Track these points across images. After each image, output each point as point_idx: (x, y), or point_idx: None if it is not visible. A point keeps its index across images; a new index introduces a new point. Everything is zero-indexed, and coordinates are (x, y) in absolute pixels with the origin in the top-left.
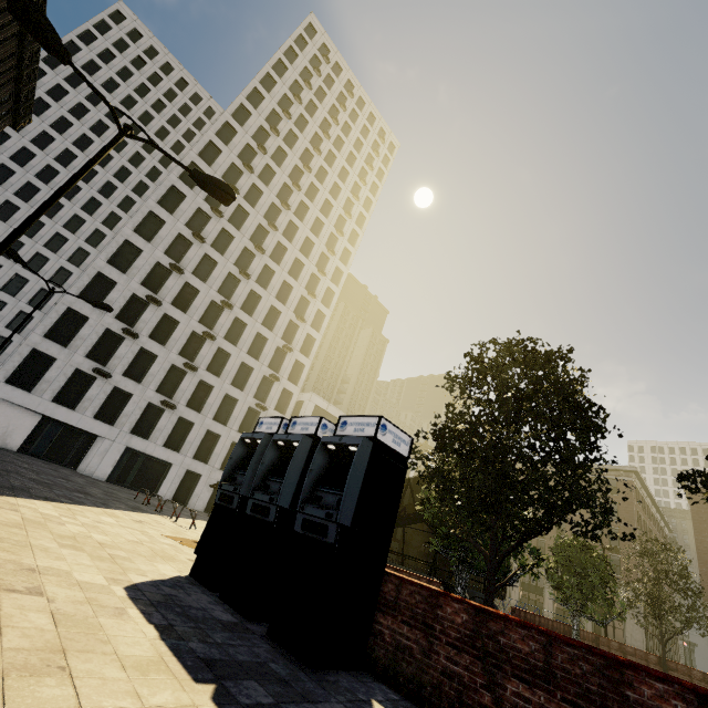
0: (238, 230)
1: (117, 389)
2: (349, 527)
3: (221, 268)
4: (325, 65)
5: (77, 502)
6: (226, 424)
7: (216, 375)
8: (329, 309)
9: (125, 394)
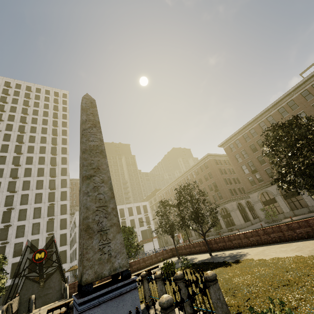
0: (2, 177)
1: None
2: None
3: (1, 197)
4: (11, 89)
5: None
6: None
7: (22, 236)
8: (67, 175)
9: None
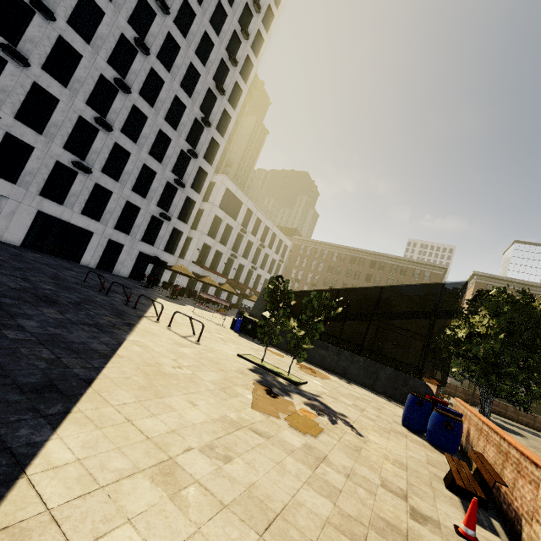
0: None
1: (10, 137)
2: None
3: None
4: None
5: (88, 355)
6: (145, 196)
7: (131, 140)
8: (246, 84)
9: (23, 145)
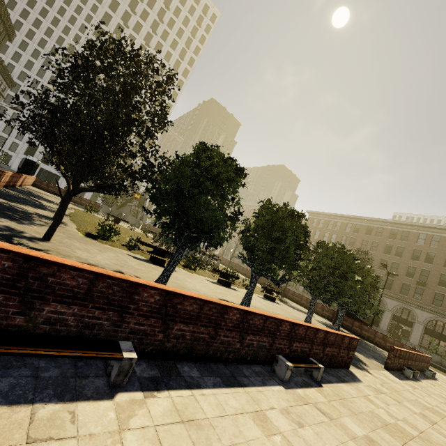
0: None
1: None
2: (20, 168)
3: None
4: None
5: None
6: None
7: None
8: None
9: None
